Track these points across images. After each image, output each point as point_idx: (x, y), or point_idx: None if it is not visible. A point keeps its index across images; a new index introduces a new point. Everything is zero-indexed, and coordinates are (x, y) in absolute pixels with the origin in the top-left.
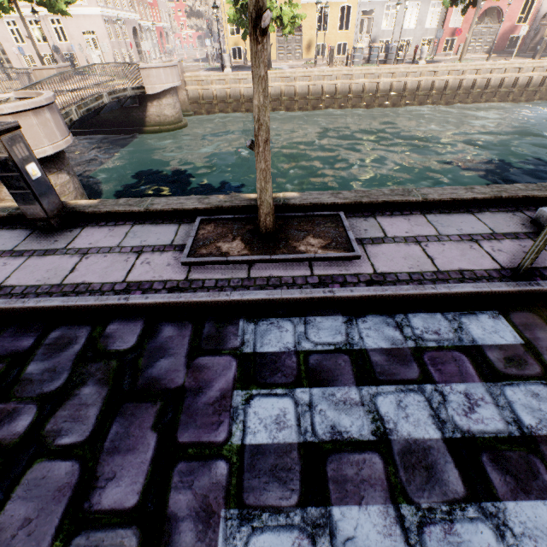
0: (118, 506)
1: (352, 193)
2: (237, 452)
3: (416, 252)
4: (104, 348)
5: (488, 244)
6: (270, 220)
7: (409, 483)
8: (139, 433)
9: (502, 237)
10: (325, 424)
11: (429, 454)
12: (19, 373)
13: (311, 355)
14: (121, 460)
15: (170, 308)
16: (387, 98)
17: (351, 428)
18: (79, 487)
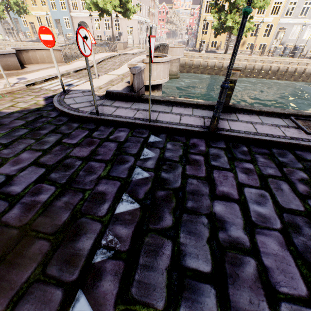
0: None
1: None
2: None
3: None
4: (304, 158)
5: None
6: None
7: None
8: None
9: None
10: None
11: None
12: (277, 159)
13: None
14: None
15: None
16: (291, 76)
17: None
18: None
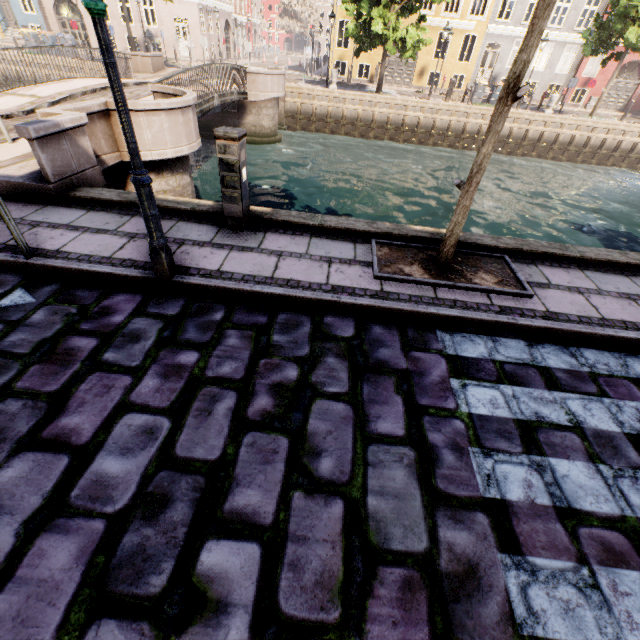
0: (391, 434)
1: (512, 240)
2: (467, 416)
3: (581, 300)
4: (330, 333)
5: None
6: (452, 251)
7: (602, 453)
8: (387, 394)
9: None
10: (529, 410)
11: (614, 440)
12: (268, 339)
13: (505, 364)
14: (381, 408)
15: (372, 311)
16: (503, 145)
17: (550, 416)
18: (357, 419)
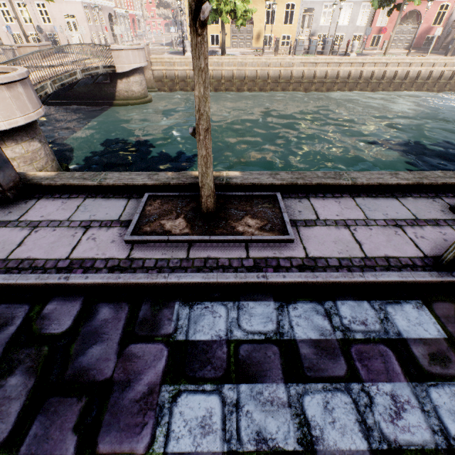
0: None
1: (289, 174)
2: None
3: (346, 236)
4: (39, 331)
5: (411, 230)
6: (211, 201)
7: None
8: (59, 436)
9: (424, 223)
10: (250, 429)
11: None
12: None
13: (242, 346)
14: None
15: (109, 287)
16: (322, 84)
17: (277, 435)
18: None
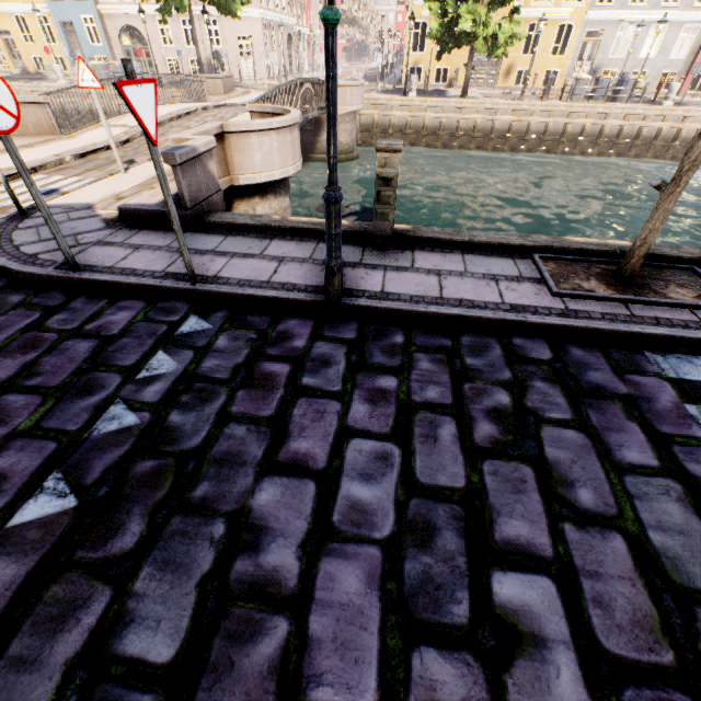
0: (643, 464)
1: (695, 249)
2: None
3: None
4: (525, 355)
5: None
6: (641, 263)
7: None
8: (618, 421)
9: None
10: None
11: None
12: (462, 363)
13: None
14: (618, 436)
15: (562, 332)
16: (611, 146)
17: None
18: (597, 447)
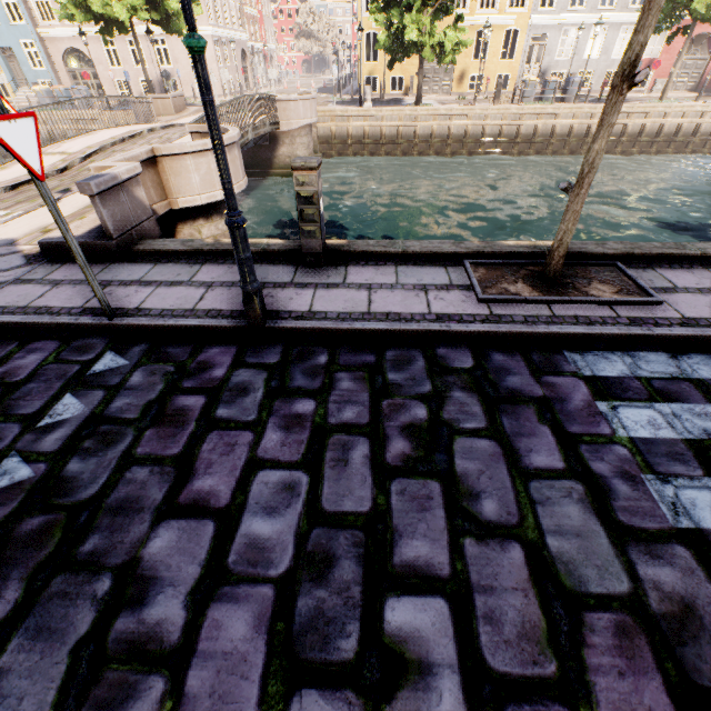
0: (549, 467)
1: (619, 244)
2: (628, 441)
3: None
4: (447, 365)
5: None
6: (561, 263)
7: None
8: (530, 425)
9: None
10: (696, 428)
11: None
12: (383, 379)
13: (652, 381)
14: (529, 440)
15: (487, 338)
16: (564, 144)
17: None
18: (507, 455)
